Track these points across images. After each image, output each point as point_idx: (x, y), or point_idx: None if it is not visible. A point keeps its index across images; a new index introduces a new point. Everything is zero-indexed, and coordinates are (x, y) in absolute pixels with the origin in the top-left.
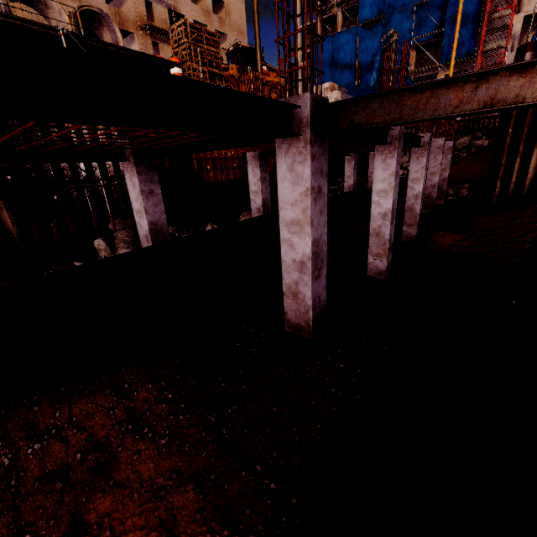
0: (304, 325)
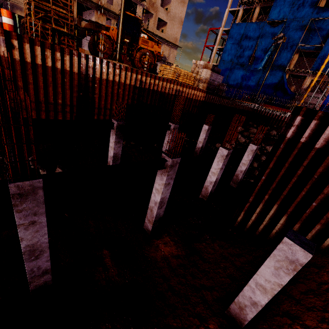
0: None
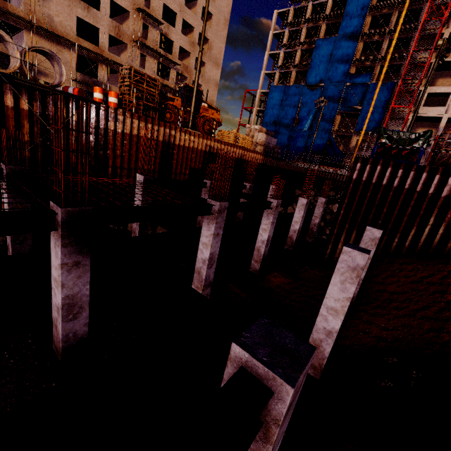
0: (59, 350)
